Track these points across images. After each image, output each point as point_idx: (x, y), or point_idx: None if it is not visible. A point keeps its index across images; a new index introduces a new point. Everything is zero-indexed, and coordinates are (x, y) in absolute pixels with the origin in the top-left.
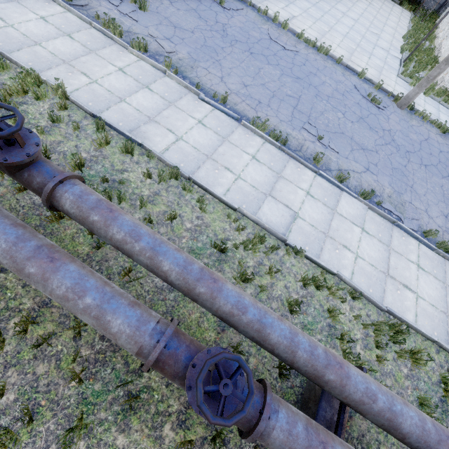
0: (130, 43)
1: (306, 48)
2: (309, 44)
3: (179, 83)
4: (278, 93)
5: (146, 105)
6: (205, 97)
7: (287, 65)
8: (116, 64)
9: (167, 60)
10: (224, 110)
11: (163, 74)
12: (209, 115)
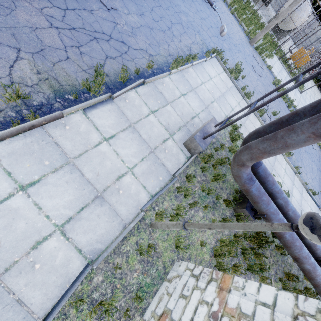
0: (286, 153)
1: (317, 146)
2: (318, 144)
3: (300, 180)
4: (320, 184)
5: (297, 197)
6: (310, 192)
7: (317, 161)
8: (283, 166)
9: (292, 162)
10: (315, 200)
11: (294, 173)
12: (311, 203)
